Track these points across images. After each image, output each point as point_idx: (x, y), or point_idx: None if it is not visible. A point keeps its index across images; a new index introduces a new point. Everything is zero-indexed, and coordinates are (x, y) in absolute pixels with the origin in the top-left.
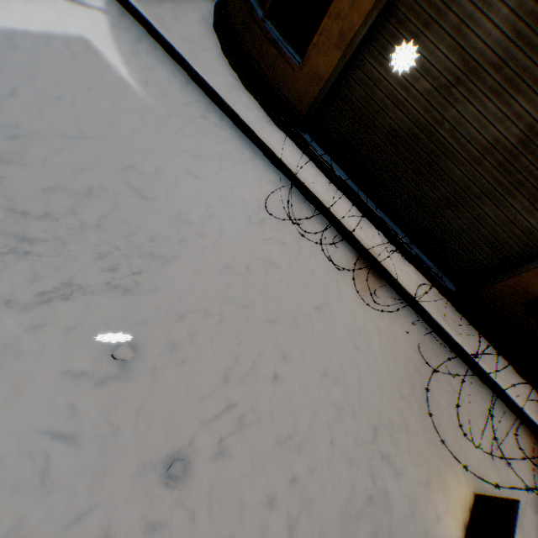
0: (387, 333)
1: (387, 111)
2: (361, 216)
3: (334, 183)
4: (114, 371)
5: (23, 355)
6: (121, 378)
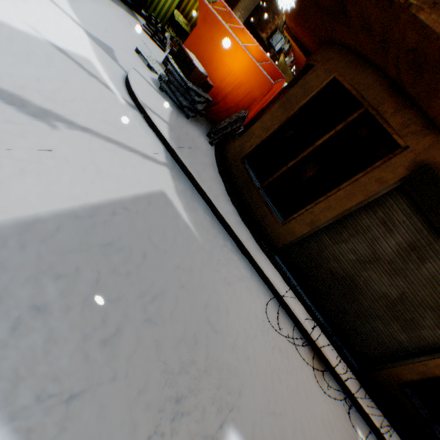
0: (336, 412)
1: (330, 261)
2: (312, 319)
3: (293, 291)
4: None
5: None
6: None
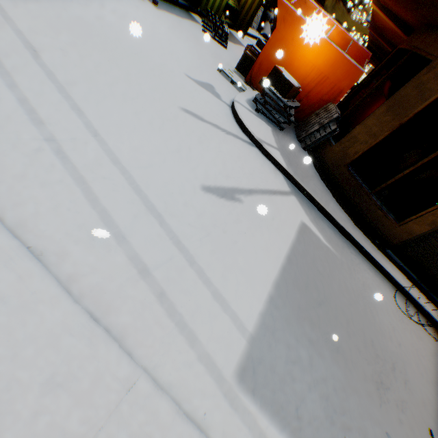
0: None
1: None
2: (431, 302)
3: (408, 279)
4: None
5: None
6: None
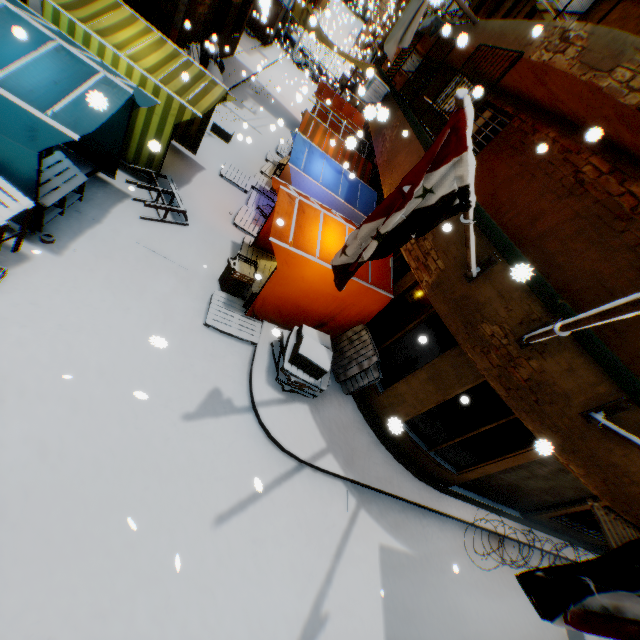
0: (518, 570)
1: (497, 480)
2: (490, 519)
3: (471, 503)
4: None
5: None
6: None
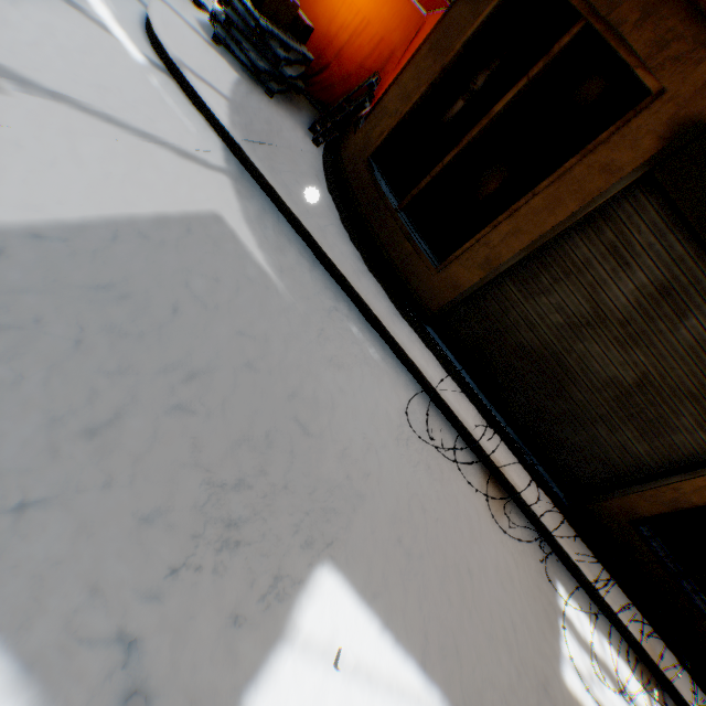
0: (522, 562)
1: (520, 329)
2: (488, 426)
3: (458, 384)
4: (339, 686)
5: (263, 689)
6: (346, 693)
